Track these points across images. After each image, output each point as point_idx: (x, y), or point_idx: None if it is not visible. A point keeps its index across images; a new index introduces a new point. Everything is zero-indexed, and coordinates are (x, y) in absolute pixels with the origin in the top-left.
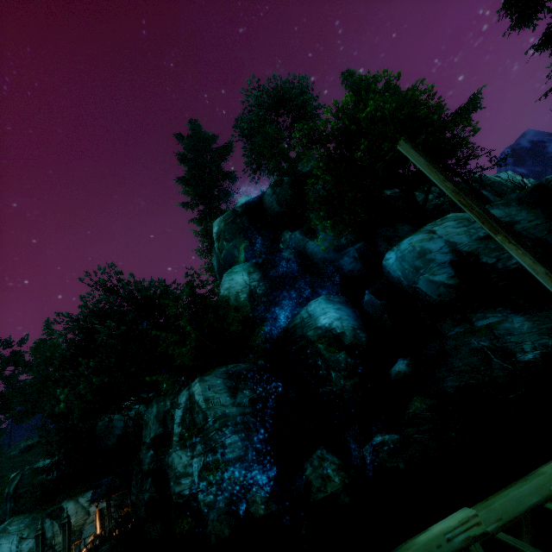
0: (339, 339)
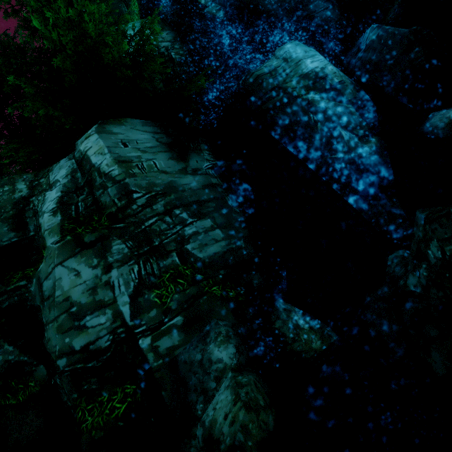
0: (338, 91)
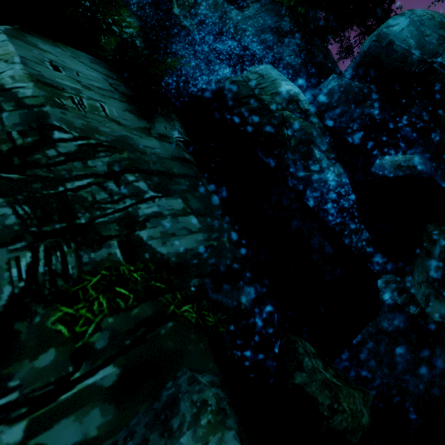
0: (308, 117)
